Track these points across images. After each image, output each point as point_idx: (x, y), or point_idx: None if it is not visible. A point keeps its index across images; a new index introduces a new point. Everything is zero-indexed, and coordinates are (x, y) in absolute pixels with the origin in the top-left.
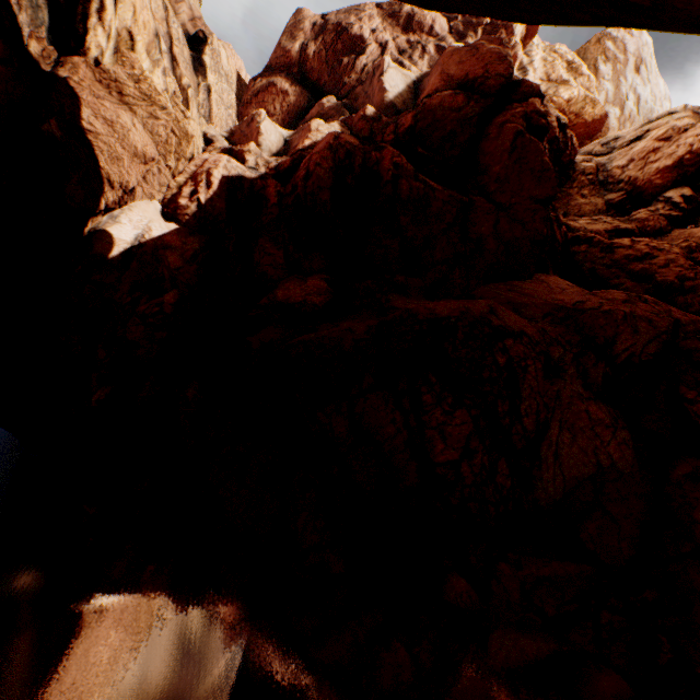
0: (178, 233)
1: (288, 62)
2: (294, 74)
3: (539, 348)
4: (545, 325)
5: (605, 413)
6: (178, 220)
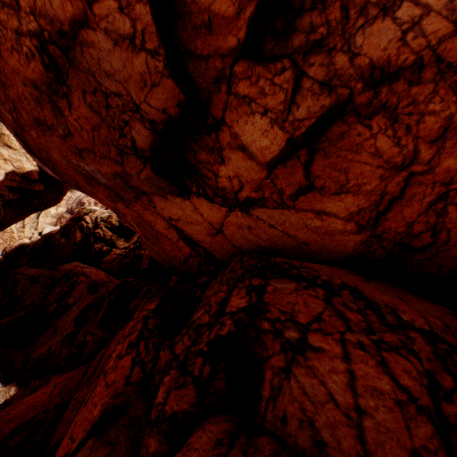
0: (0, 258)
1: (69, 210)
2: (70, 212)
3: (30, 277)
4: (50, 273)
5: (41, 291)
6: (2, 255)
